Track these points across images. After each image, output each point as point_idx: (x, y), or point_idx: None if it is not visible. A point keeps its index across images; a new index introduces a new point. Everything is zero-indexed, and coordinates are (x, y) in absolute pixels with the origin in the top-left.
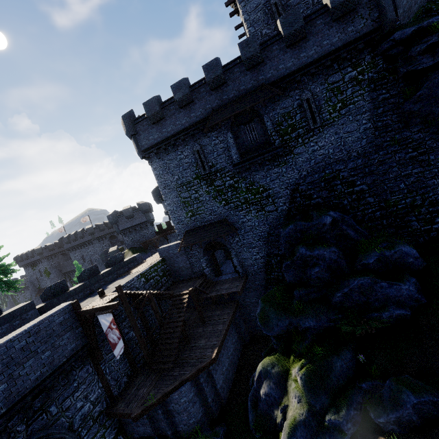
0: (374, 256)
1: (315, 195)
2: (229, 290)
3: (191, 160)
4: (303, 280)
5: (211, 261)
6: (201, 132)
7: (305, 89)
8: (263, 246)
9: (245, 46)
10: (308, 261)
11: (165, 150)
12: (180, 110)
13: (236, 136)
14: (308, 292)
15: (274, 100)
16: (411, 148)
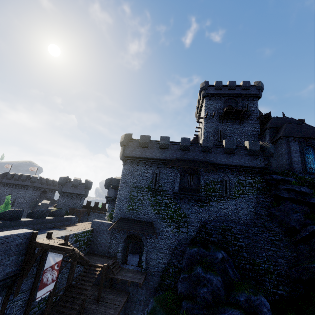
0: (244, 296)
1: (214, 235)
2: (133, 279)
3: (150, 176)
4: (192, 294)
5: (125, 249)
6: (164, 165)
7: (226, 175)
8: (168, 254)
9: (205, 141)
10: (200, 280)
11: (138, 163)
12: (158, 148)
13: (182, 178)
14: (193, 307)
15: (209, 171)
16: (272, 234)
